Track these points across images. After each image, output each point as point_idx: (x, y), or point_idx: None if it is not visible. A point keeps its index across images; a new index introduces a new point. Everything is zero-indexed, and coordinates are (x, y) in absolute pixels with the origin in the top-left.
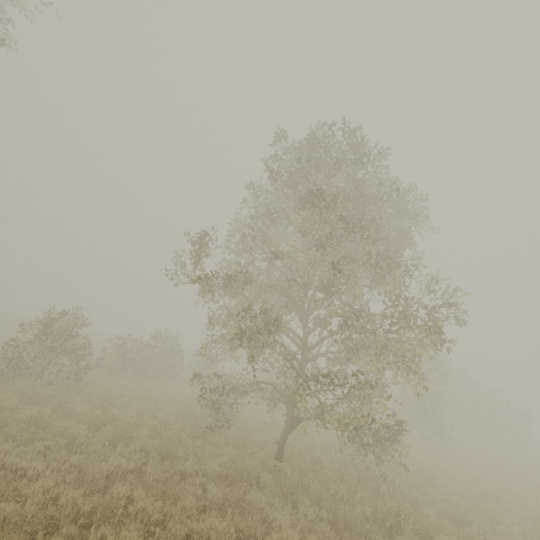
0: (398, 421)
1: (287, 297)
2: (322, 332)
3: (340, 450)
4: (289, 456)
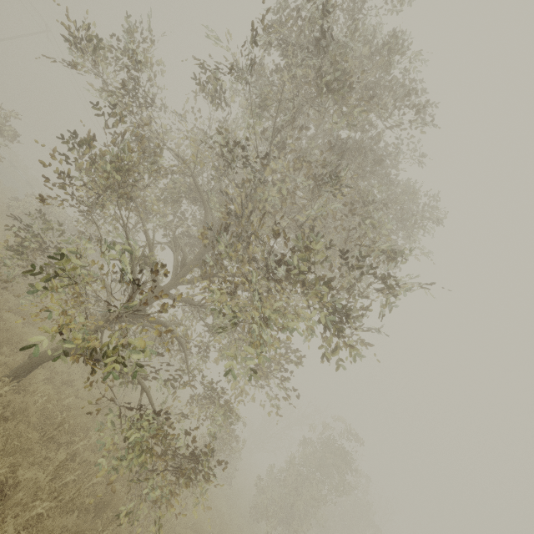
0: (208, 450)
1: (204, 204)
2: (212, 270)
3: (98, 431)
4: (36, 390)
